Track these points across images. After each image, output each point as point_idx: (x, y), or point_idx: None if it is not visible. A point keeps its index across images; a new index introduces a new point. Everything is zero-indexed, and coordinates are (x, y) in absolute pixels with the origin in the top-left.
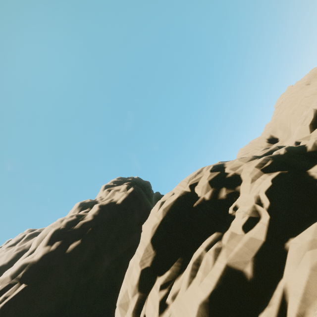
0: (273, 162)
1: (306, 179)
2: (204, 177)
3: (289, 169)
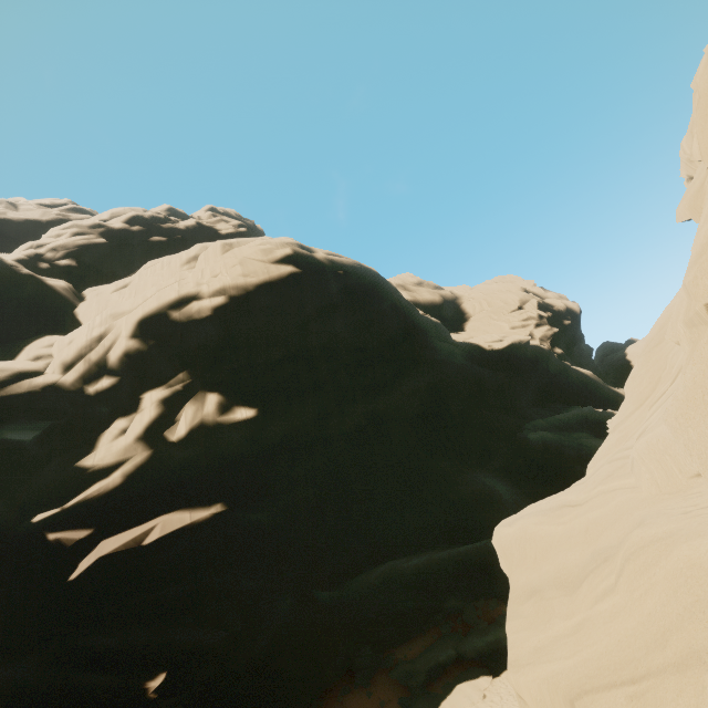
0: None
1: None
2: None
3: None
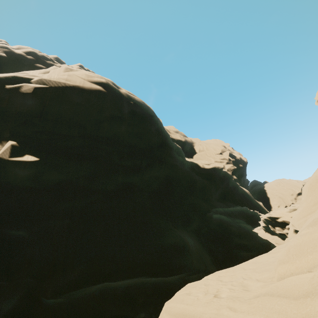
0: None
1: None
2: None
3: None
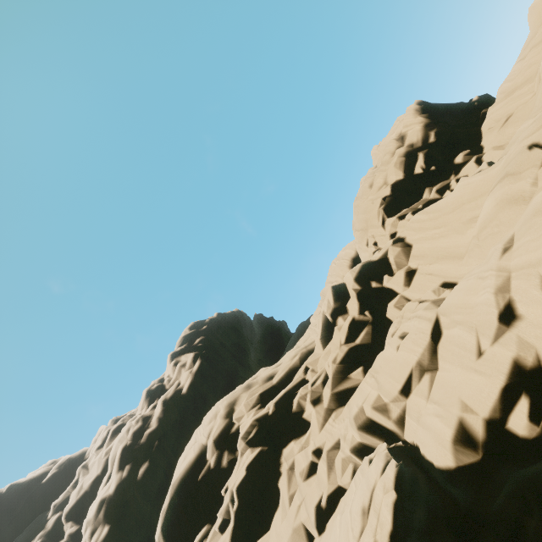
0: (258, 430)
1: (276, 466)
2: (215, 426)
3: (269, 444)
